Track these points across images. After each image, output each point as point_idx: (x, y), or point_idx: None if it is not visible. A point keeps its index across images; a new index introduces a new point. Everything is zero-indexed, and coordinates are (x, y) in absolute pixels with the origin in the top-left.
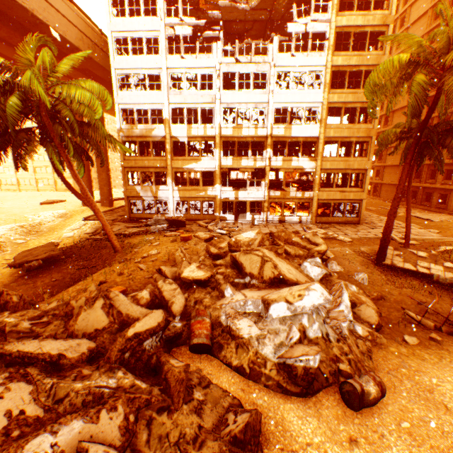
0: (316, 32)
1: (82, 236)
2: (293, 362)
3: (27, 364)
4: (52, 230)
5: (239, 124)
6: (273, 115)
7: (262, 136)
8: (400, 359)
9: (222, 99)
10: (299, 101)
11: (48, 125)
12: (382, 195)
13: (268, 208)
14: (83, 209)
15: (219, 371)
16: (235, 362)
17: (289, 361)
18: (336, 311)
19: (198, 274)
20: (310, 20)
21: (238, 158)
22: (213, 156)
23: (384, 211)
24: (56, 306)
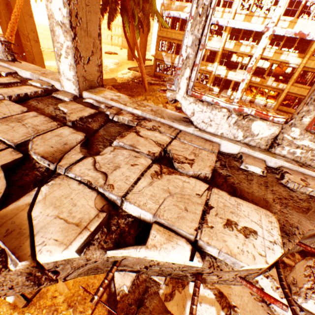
0: None
1: (127, 79)
2: None
3: None
4: (111, 72)
5: (252, 12)
6: (286, 6)
7: None
8: None
9: None
10: None
11: (127, 1)
12: None
13: (245, 90)
14: (128, 62)
15: None
16: None
17: None
18: None
19: None
20: None
21: (239, 43)
22: (221, 39)
23: None
24: None
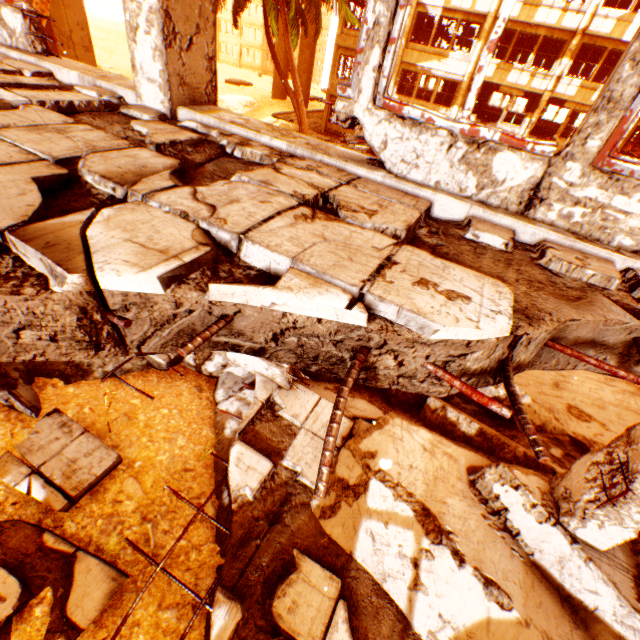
0: None
1: None
2: None
3: None
4: None
5: None
6: None
7: (567, 31)
8: None
9: None
10: None
11: None
12: None
13: None
14: (272, 102)
15: None
16: None
17: None
18: None
19: None
20: None
21: (506, 66)
22: (468, 55)
23: None
24: None
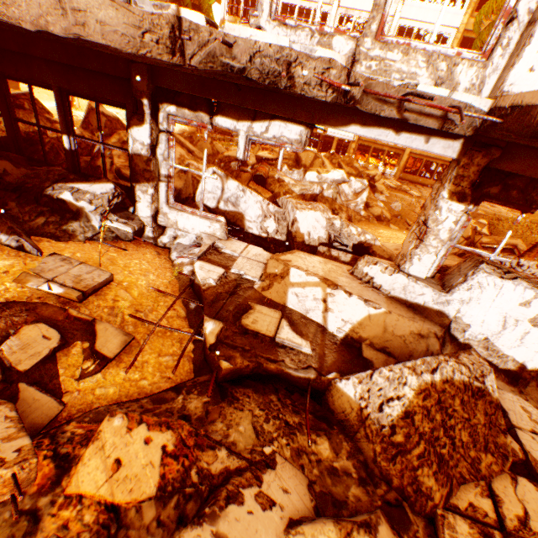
0: None
1: None
2: (306, 193)
3: (181, 146)
4: None
5: None
6: (395, 34)
7: None
8: (376, 226)
9: (342, 1)
10: (430, 21)
11: None
12: None
13: (355, 151)
14: None
15: (266, 193)
16: (276, 191)
17: (305, 193)
18: (353, 201)
19: (268, 156)
20: None
21: None
22: None
23: None
24: (185, 138)
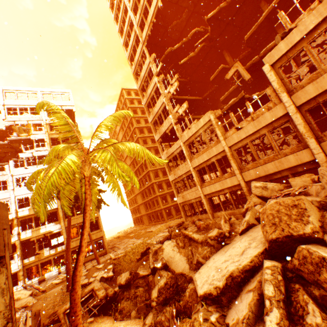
0: (41, 155)
1: None
2: None
3: None
4: None
5: None
6: (17, 203)
7: (10, 220)
8: None
9: None
10: None
11: None
12: (145, 222)
13: (26, 275)
14: None
15: None
16: None
17: None
18: None
19: None
20: (35, 151)
21: None
22: None
23: (136, 234)
24: None
